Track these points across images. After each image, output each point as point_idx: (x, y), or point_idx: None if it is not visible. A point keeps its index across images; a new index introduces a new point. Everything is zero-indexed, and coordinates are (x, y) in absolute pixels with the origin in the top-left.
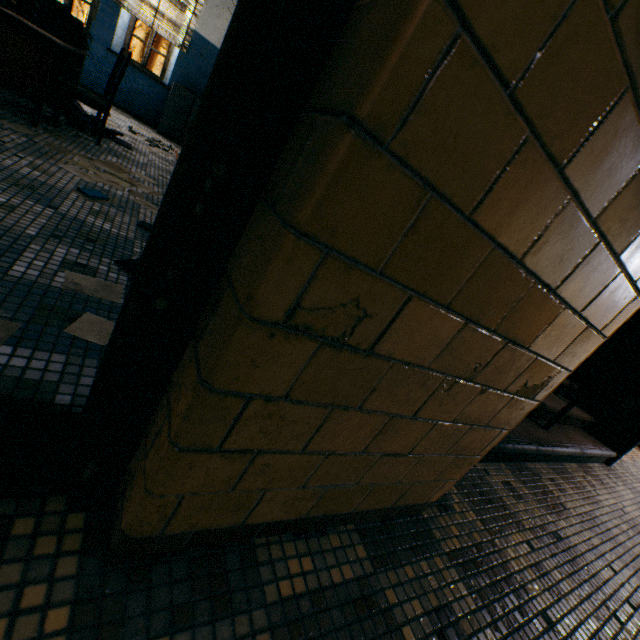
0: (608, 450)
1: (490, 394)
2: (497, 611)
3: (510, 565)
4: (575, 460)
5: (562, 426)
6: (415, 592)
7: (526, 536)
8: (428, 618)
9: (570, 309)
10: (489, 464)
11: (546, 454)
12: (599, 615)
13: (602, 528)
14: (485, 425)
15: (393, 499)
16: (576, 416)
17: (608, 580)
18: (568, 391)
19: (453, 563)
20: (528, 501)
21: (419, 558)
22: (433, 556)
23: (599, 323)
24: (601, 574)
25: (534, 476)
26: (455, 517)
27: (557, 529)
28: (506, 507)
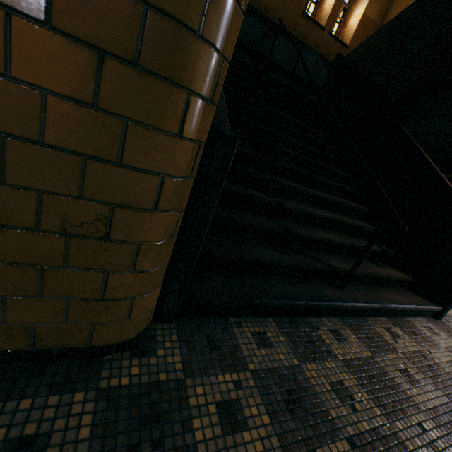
0: (430, 304)
1: (20, 233)
2: (119, 442)
3: (187, 401)
4: (384, 314)
5: (374, 286)
6: (14, 421)
7: (241, 377)
8: (4, 445)
9: (17, 139)
10: (251, 319)
11: (331, 309)
12: (285, 450)
13: (374, 371)
14: (67, 266)
15: (27, 341)
16: (386, 276)
17: (336, 418)
18: (387, 257)
19: (101, 398)
20: (277, 348)
21: (56, 393)
22: (79, 392)
23: (103, 154)
24: (329, 412)
25: (309, 328)
26: (150, 360)
27: (299, 371)
28: (238, 352)
